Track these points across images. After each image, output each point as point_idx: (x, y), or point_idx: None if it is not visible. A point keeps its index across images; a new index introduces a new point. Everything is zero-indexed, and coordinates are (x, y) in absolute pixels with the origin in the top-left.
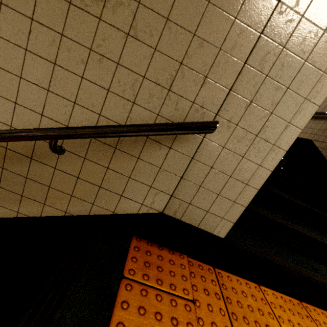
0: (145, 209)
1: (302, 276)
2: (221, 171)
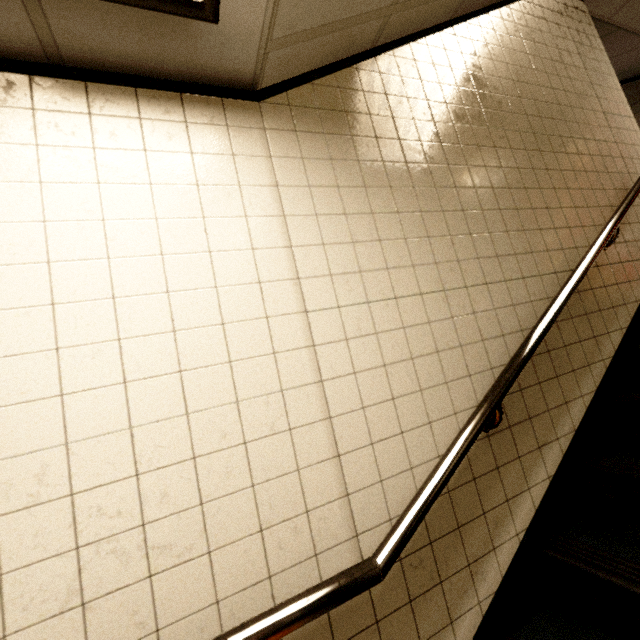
0: None
1: None
2: None
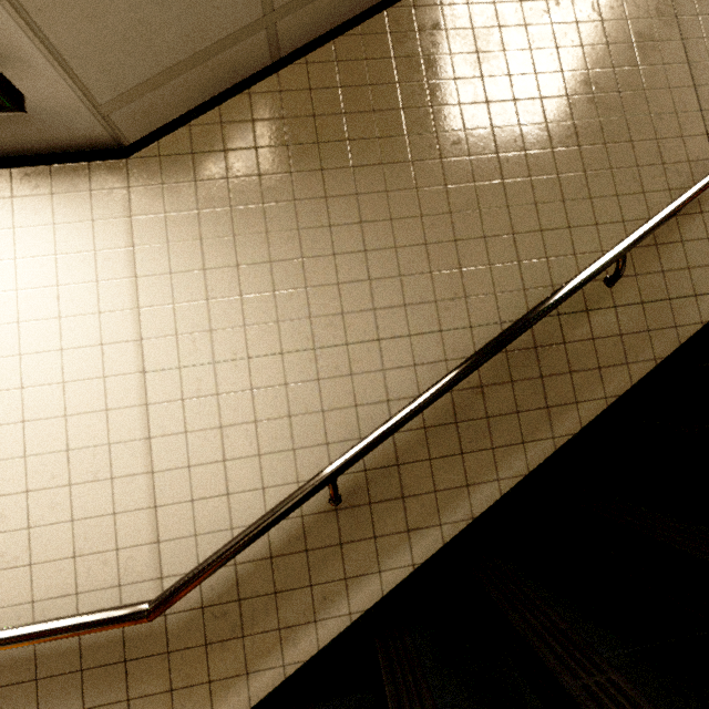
0: None
1: None
2: None
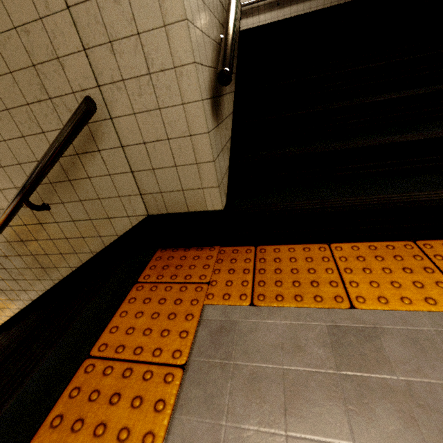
0: (134, 220)
1: (387, 205)
2: (155, 140)
